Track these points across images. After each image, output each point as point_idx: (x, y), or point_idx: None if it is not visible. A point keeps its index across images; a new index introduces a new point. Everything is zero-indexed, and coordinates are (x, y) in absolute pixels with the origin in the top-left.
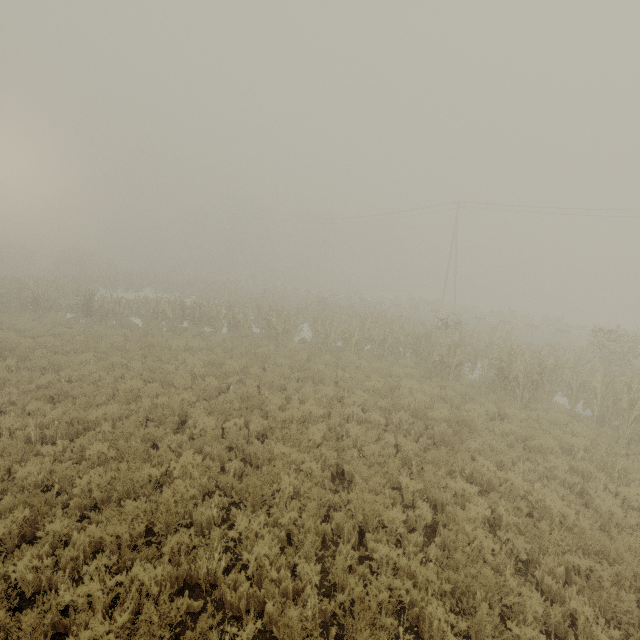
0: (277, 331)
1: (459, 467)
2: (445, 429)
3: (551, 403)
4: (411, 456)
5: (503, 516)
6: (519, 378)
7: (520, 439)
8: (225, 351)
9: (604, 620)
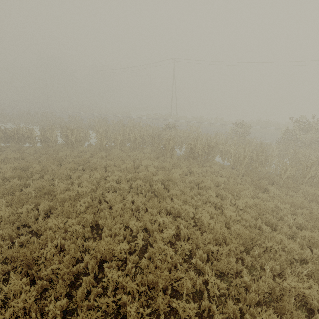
0: (72, 141)
1: (164, 207)
2: (159, 187)
3: (213, 161)
4: (140, 205)
5: (181, 231)
6: (199, 152)
7: (197, 183)
8: (35, 158)
9: (219, 280)
